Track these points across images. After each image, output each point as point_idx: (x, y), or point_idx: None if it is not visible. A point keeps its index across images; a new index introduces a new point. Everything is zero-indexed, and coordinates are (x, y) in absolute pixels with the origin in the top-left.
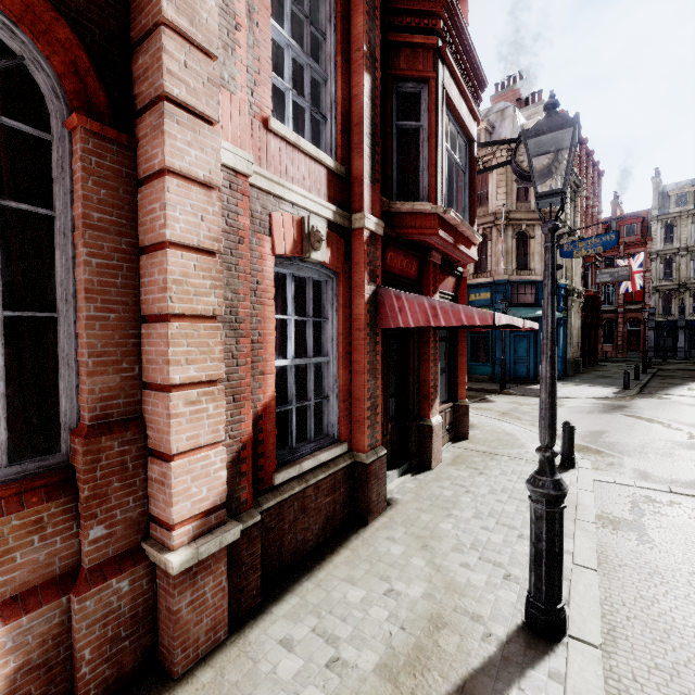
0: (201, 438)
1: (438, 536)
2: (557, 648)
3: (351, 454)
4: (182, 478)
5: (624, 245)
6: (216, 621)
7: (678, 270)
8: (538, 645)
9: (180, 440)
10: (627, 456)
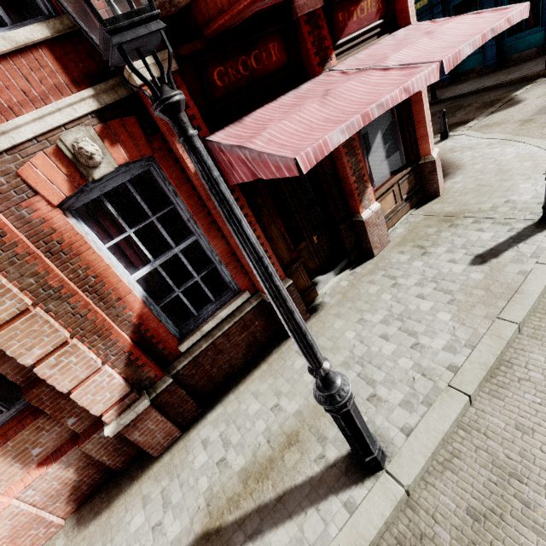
0: (80, 375)
1: (336, 349)
2: (368, 480)
3: (257, 295)
4: (85, 398)
5: None
6: (168, 432)
7: None
8: (353, 474)
9: (65, 385)
10: None
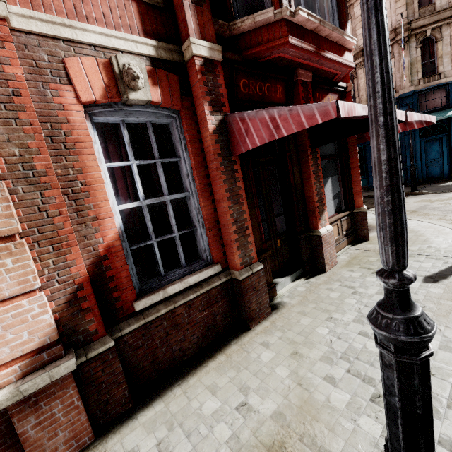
0: (4, 291)
1: (310, 343)
2: None
3: (227, 272)
4: None
5: None
6: (76, 432)
7: None
8: None
9: None
10: None
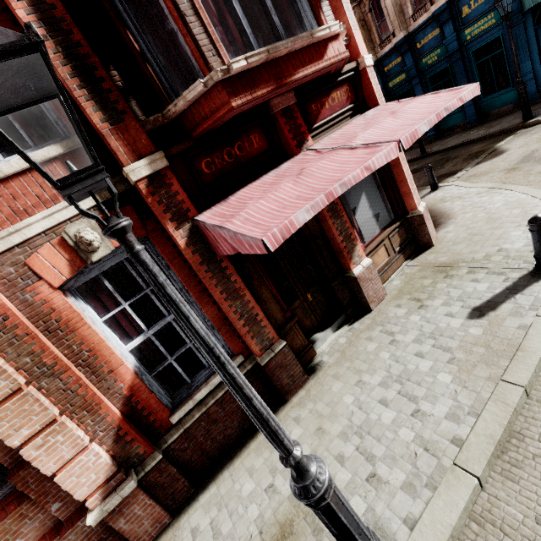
0: (66, 456)
1: (334, 416)
2: None
3: (252, 358)
4: (69, 481)
5: None
6: (156, 518)
7: None
8: None
9: (50, 467)
10: None
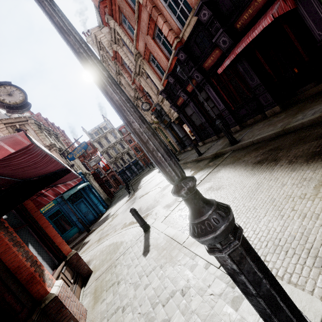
0: None
1: None
2: None
3: None
4: None
5: (91, 154)
6: None
7: (112, 154)
8: None
9: None
10: (156, 206)
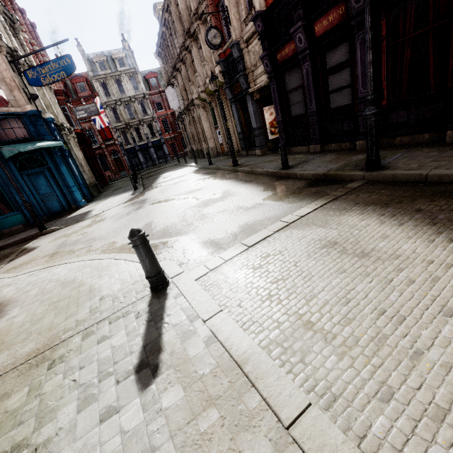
0: None
1: None
2: None
3: None
4: None
5: (84, 99)
6: None
7: (121, 115)
8: None
9: None
10: (186, 234)
